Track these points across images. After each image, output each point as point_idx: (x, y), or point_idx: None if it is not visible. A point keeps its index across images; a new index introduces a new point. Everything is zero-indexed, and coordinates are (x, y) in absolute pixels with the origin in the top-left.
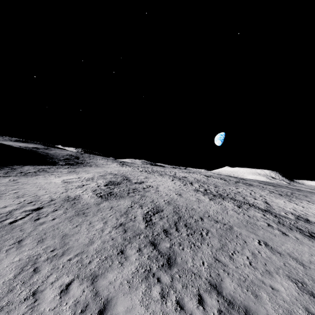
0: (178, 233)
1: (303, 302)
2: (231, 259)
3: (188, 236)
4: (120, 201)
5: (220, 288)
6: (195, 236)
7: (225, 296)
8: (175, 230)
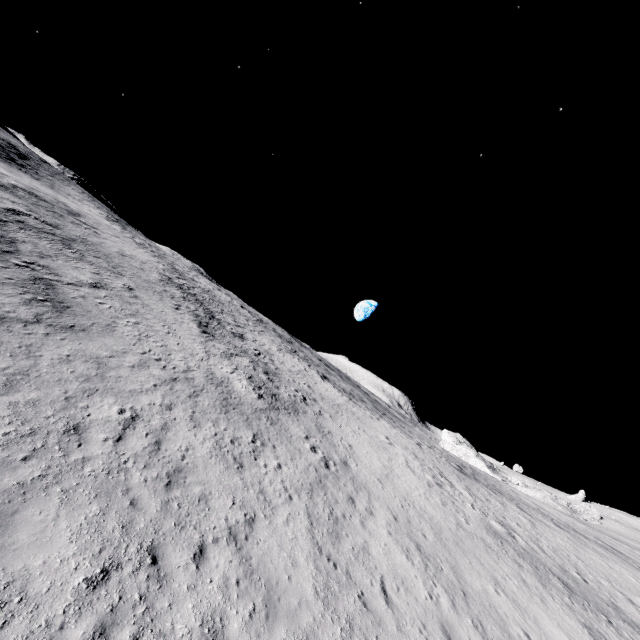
0: (39, 232)
1: (77, 279)
2: (63, 257)
3: (46, 238)
4: (7, 194)
5: (11, 239)
6: (56, 243)
7: (7, 239)
8: (39, 231)
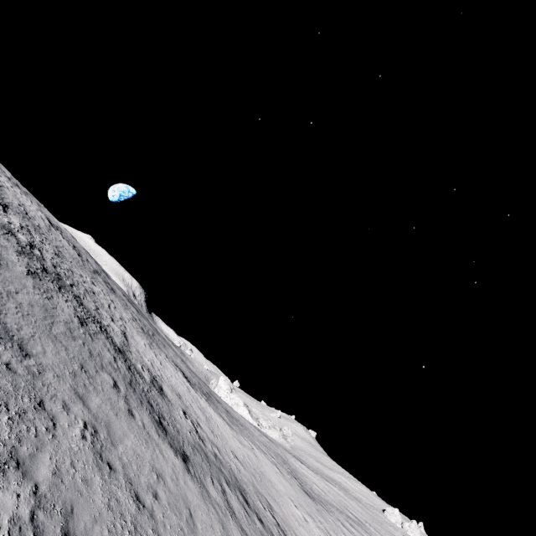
0: None
1: None
2: None
3: None
4: None
5: None
6: None
7: None
8: None
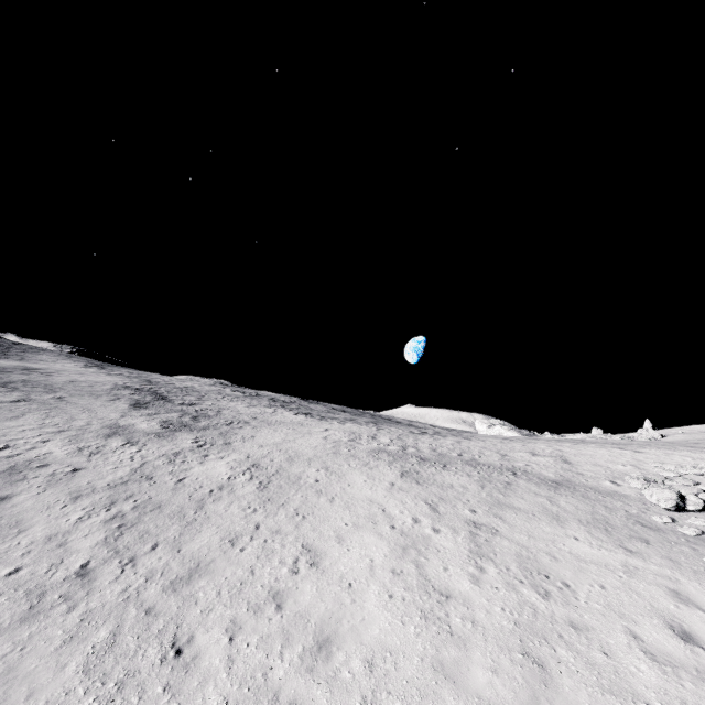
0: None
1: None
2: None
3: None
4: None
5: None
6: None
7: None
8: None
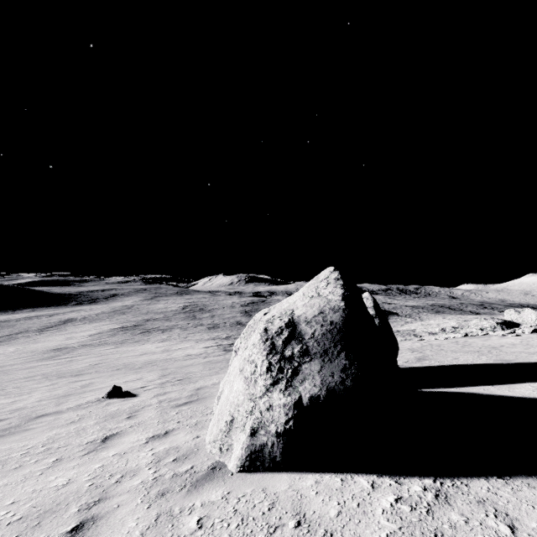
0: None
1: None
2: None
3: None
4: None
5: None
6: None
7: None
8: None
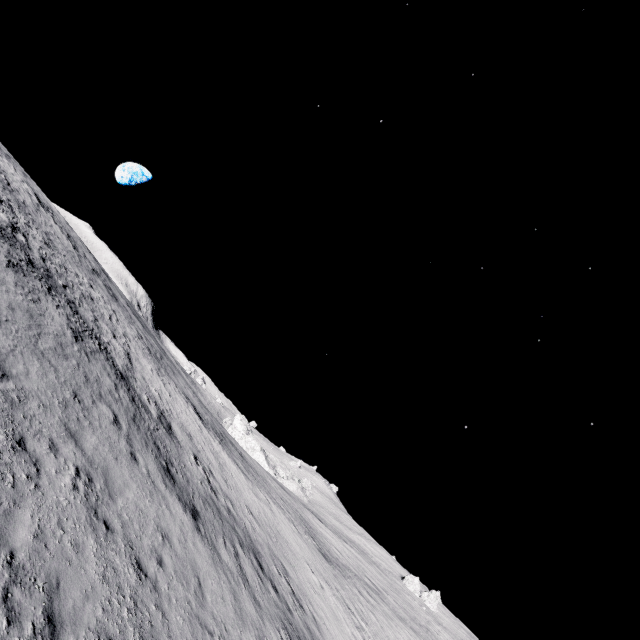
0: None
1: None
2: None
3: None
4: None
5: None
6: None
7: None
8: None
